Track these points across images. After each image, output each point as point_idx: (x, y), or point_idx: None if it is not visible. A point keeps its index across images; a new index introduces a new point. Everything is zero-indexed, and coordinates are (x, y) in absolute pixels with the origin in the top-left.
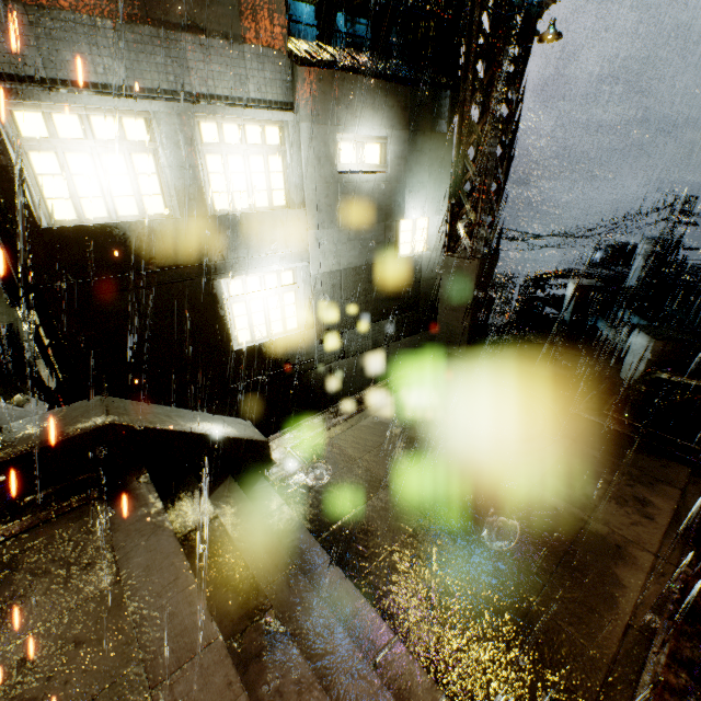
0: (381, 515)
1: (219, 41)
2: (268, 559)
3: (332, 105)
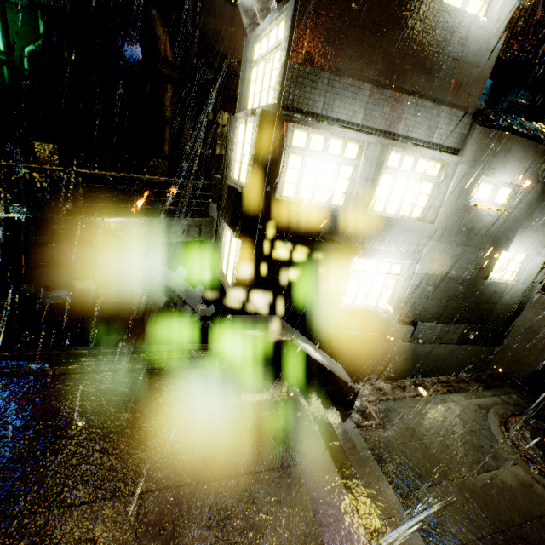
0: (449, 505)
1: (429, 103)
2: (371, 497)
3: (489, 156)
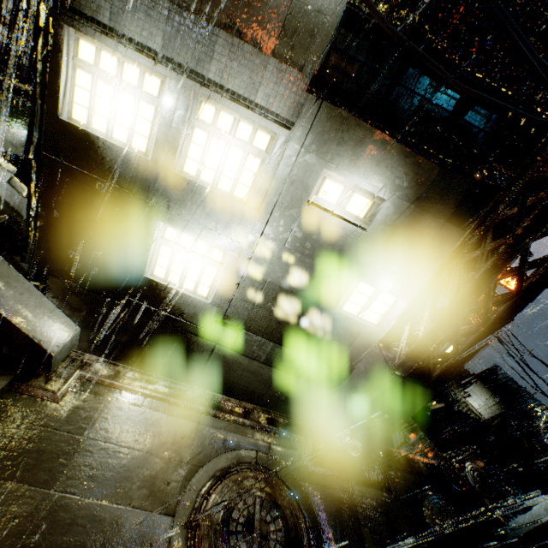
0: None
1: (250, 46)
2: None
3: (332, 142)
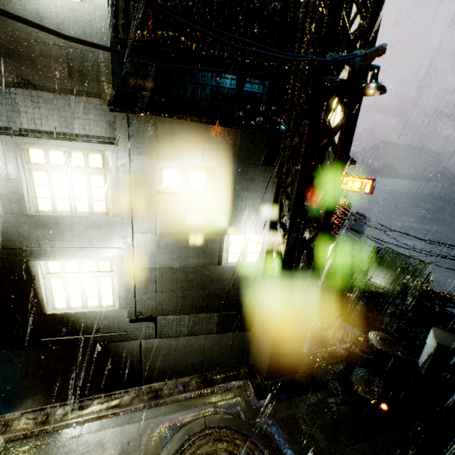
0: None
1: (48, 93)
2: None
3: (152, 141)
